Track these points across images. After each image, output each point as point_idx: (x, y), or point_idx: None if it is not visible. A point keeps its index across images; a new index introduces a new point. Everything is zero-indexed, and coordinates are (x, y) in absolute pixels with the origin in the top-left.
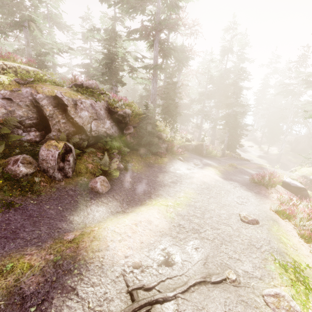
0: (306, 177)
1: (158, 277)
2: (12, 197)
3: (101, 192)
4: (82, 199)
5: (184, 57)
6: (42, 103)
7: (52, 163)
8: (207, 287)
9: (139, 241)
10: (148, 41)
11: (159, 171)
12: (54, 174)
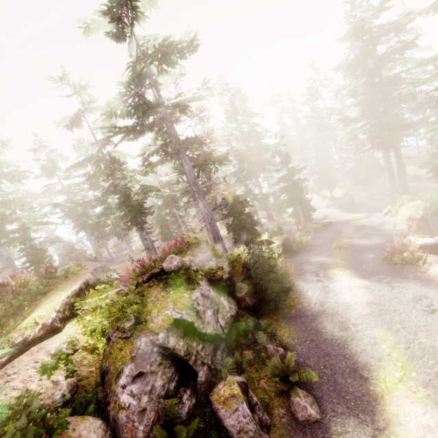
0: (413, 218)
1: None
2: None
3: (320, 418)
4: None
5: (224, 157)
6: (171, 344)
7: (251, 427)
8: None
9: None
10: (176, 159)
11: (308, 319)
12: None
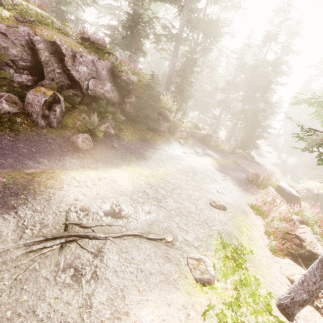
0: (311, 190)
1: (99, 222)
2: None
3: (80, 147)
4: (59, 149)
5: (212, 32)
6: (38, 46)
7: (37, 108)
8: (140, 240)
9: (96, 192)
10: (177, 5)
11: (152, 147)
12: (37, 119)
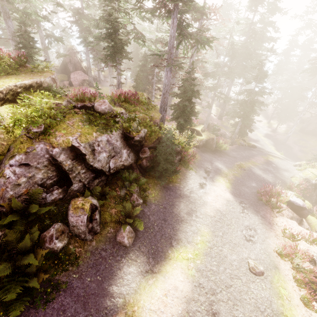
0: (309, 180)
1: None
2: (57, 275)
3: (128, 246)
4: (114, 260)
5: (208, 41)
6: (60, 159)
7: (82, 229)
8: None
9: (170, 314)
10: (165, 15)
11: (174, 195)
12: (85, 237)
